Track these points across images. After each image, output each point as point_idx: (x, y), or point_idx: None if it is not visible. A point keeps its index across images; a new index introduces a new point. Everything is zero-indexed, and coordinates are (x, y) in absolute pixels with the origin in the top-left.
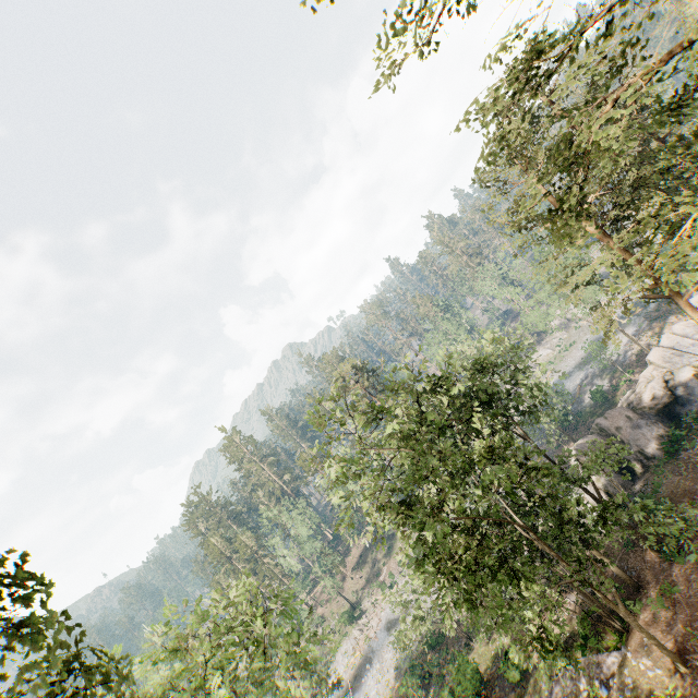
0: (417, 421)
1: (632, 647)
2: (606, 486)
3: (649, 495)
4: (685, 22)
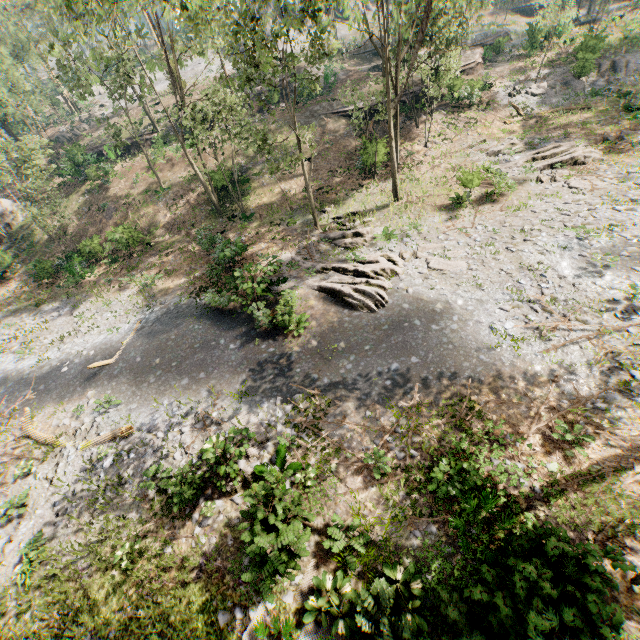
0: None
1: None
2: None
3: None
4: None
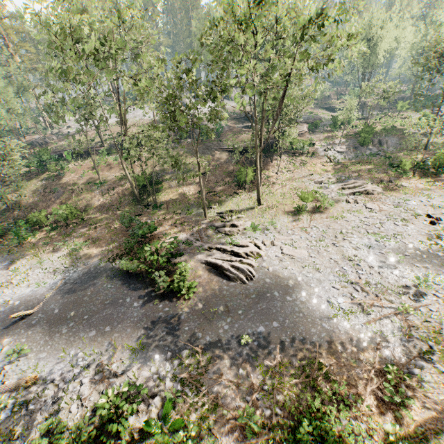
0: None
1: None
2: None
3: None
4: None
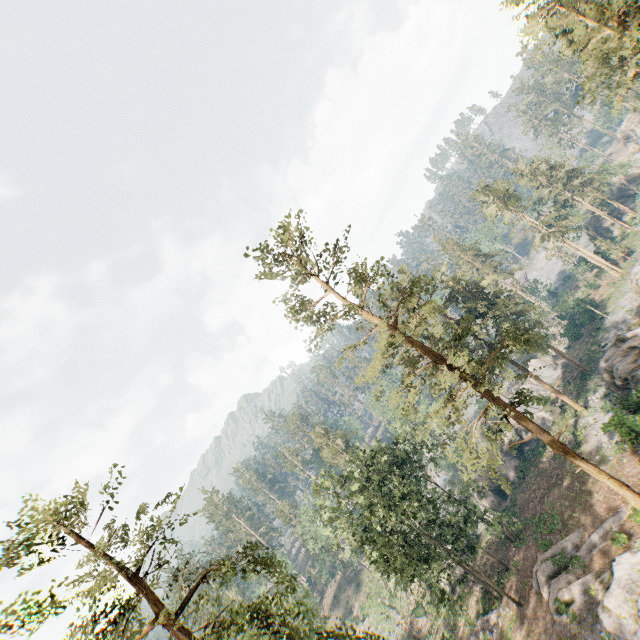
0: (366, 479)
1: (501, 603)
2: (491, 505)
3: (508, 508)
4: (487, 217)
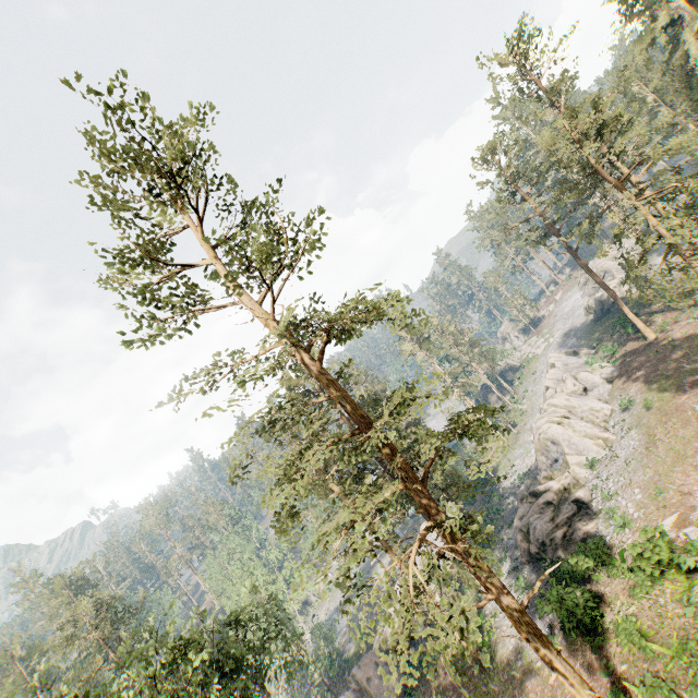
0: None
1: None
2: None
3: None
4: (402, 352)
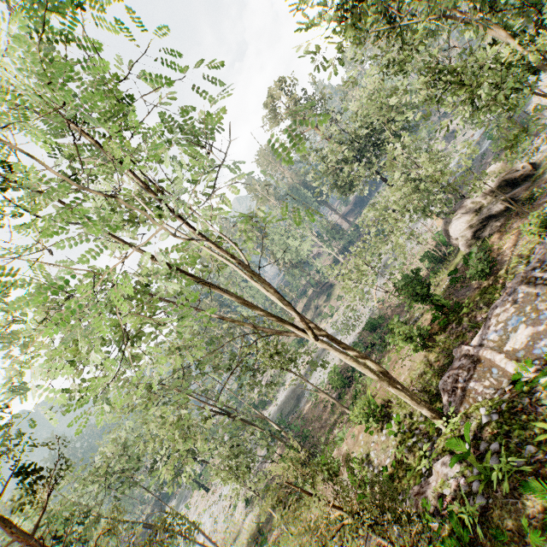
0: None
1: None
2: None
3: None
4: None
